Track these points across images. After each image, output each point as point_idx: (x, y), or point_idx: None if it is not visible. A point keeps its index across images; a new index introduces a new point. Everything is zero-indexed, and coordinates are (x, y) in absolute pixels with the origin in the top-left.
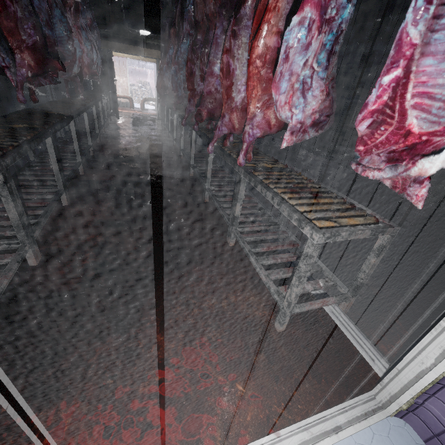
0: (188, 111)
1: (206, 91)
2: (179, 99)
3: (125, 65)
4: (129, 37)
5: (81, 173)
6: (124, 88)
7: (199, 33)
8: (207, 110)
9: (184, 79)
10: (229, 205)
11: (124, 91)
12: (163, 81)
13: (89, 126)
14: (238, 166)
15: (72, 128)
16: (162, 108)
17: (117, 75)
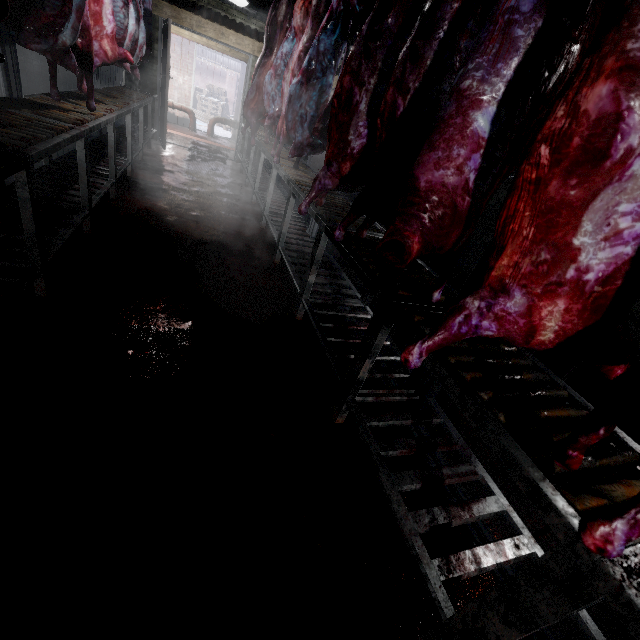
0: (318, 186)
1: (428, 179)
2: (292, 147)
3: (192, 53)
4: (207, 5)
5: (40, 293)
6: (183, 93)
7: (392, 9)
8: (420, 237)
9: (312, 108)
10: (417, 486)
11: (182, 98)
12: (258, 98)
13: (87, 172)
14: (576, 531)
15: (21, 188)
16: (246, 143)
17: (175, 69)
